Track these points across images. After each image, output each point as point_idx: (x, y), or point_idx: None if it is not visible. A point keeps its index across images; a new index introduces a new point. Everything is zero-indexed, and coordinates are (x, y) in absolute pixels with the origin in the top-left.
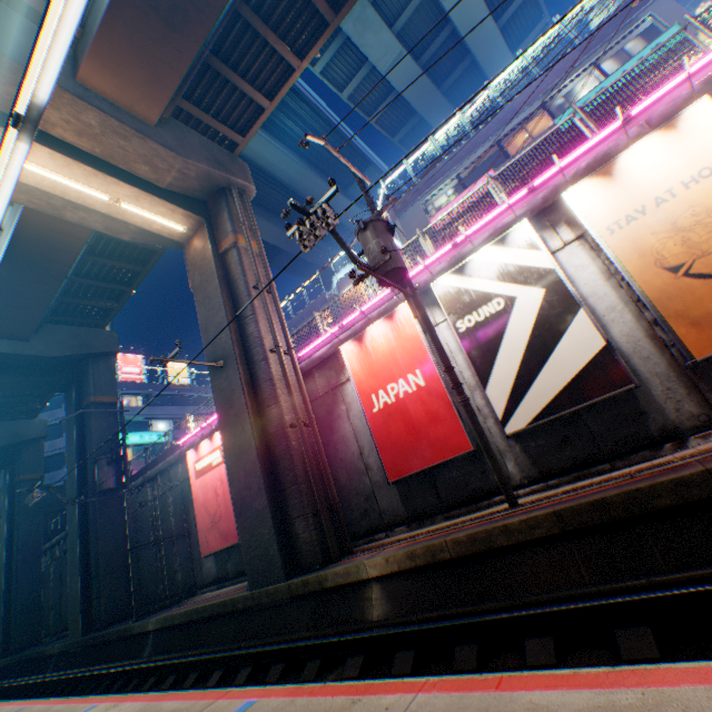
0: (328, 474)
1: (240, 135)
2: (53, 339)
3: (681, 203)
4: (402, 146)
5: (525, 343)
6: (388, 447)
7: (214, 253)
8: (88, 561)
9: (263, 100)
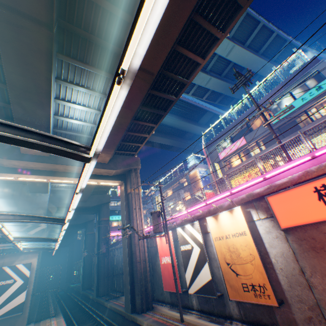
0: (148, 280)
1: (135, 150)
2: (92, 200)
3: (231, 241)
4: (220, 103)
5: (194, 264)
6: (164, 278)
7: (125, 194)
8: (99, 273)
9: (139, 144)
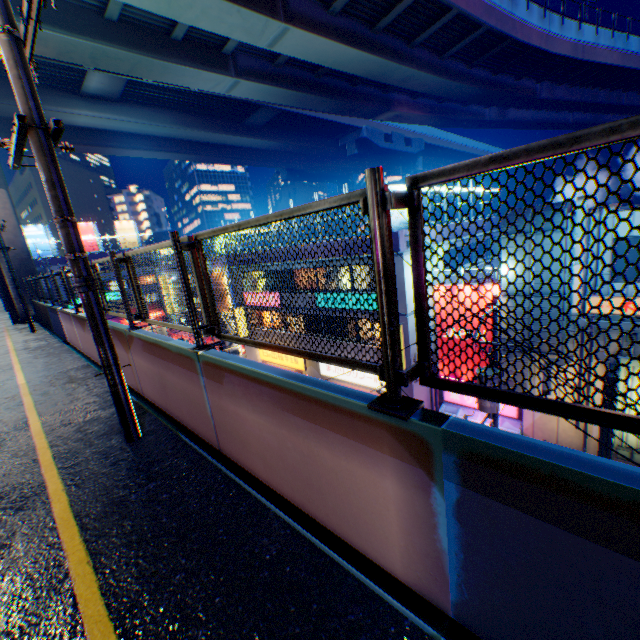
0: None
1: None
2: None
3: None
4: None
5: None
6: None
7: None
8: None
9: None
